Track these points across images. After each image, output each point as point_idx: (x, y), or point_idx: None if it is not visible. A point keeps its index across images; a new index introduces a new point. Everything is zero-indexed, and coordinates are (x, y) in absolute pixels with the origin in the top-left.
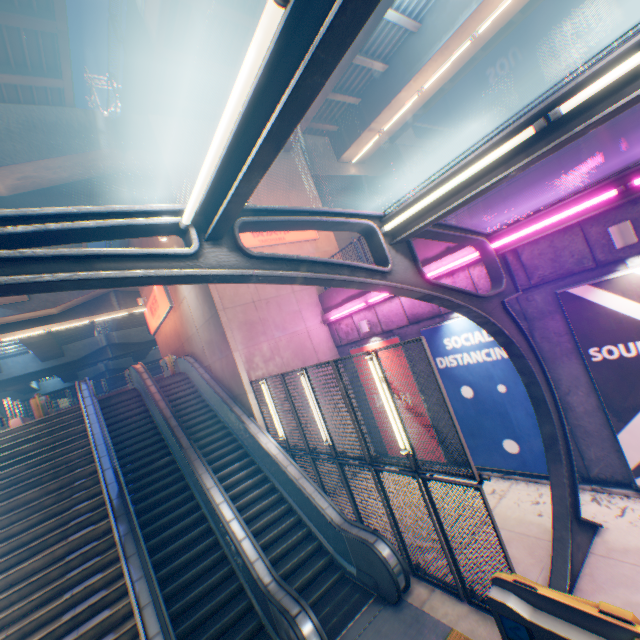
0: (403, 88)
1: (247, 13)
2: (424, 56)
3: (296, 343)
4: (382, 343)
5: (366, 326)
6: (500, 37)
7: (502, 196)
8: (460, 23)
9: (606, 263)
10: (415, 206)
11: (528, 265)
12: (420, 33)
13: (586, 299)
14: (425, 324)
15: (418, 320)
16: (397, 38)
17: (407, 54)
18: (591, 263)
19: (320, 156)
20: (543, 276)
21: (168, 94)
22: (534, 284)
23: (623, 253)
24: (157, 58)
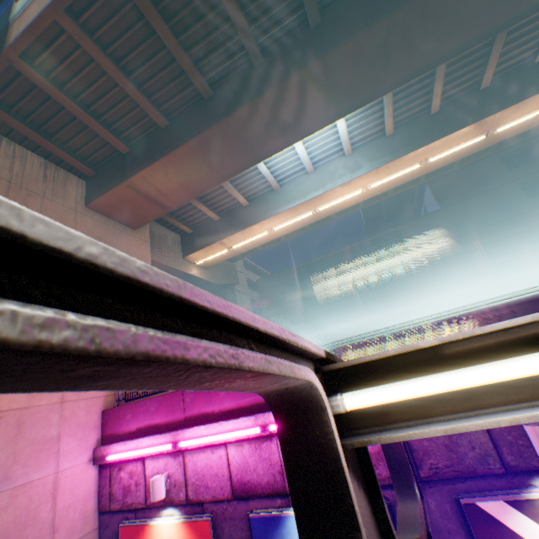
0: (259, 222)
1: (142, 92)
2: (280, 207)
3: (18, 510)
4: (182, 524)
5: (164, 486)
6: (322, 223)
7: (380, 344)
8: (310, 197)
9: (517, 468)
10: (477, 368)
11: (416, 444)
12: (279, 192)
13: (505, 524)
14: (259, 503)
15: (249, 493)
16: (262, 187)
17: (267, 201)
18: (499, 464)
19: (168, 246)
20: (437, 467)
21: (2, 107)
22: (425, 476)
23: (538, 460)
24: (3, 60)
